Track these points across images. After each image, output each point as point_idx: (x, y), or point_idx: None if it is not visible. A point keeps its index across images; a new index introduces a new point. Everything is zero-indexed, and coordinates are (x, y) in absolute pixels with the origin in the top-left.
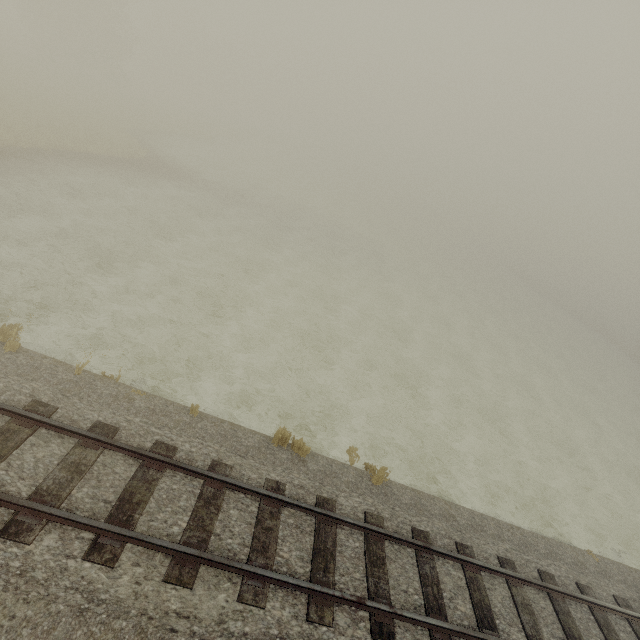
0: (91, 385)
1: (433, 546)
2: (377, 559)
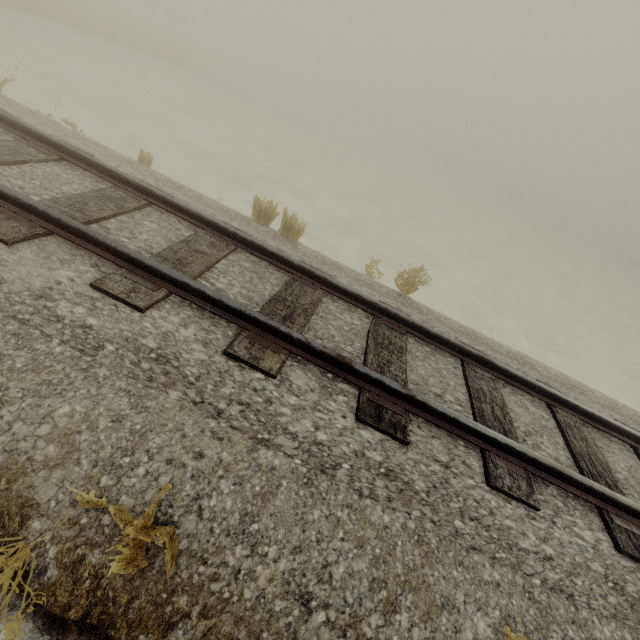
0: (6, 97)
1: (496, 361)
2: (389, 344)
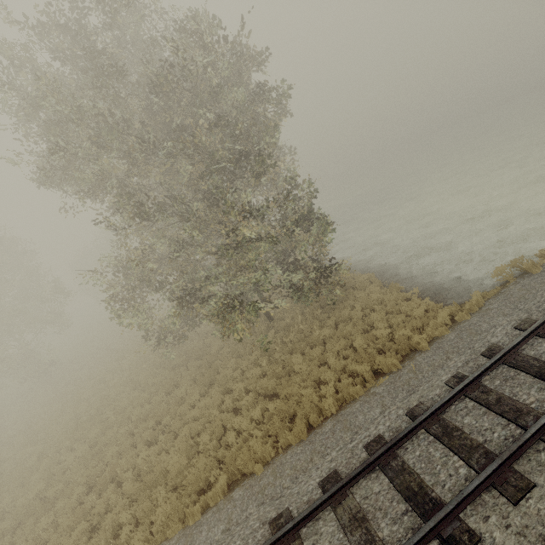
0: None
1: None
2: None
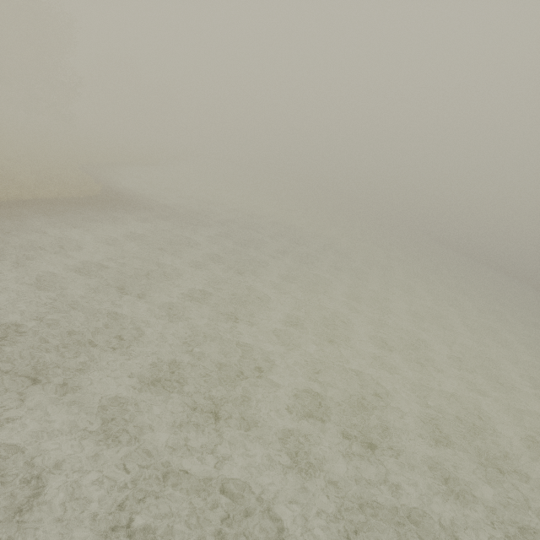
0: None
1: None
2: None
